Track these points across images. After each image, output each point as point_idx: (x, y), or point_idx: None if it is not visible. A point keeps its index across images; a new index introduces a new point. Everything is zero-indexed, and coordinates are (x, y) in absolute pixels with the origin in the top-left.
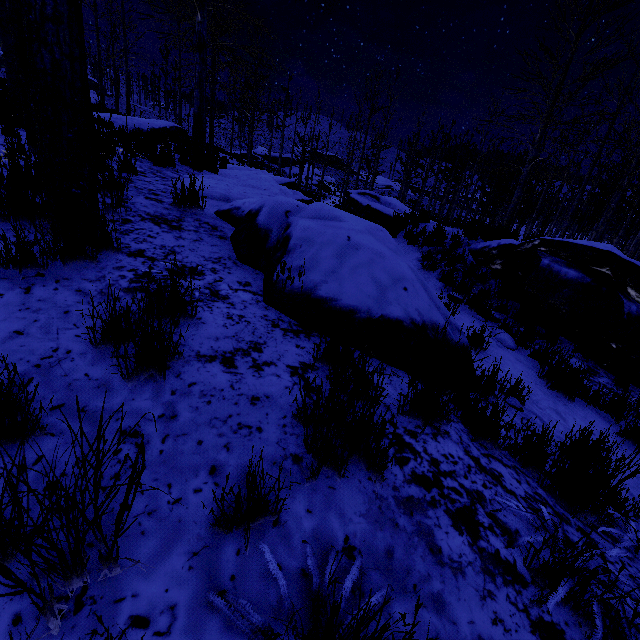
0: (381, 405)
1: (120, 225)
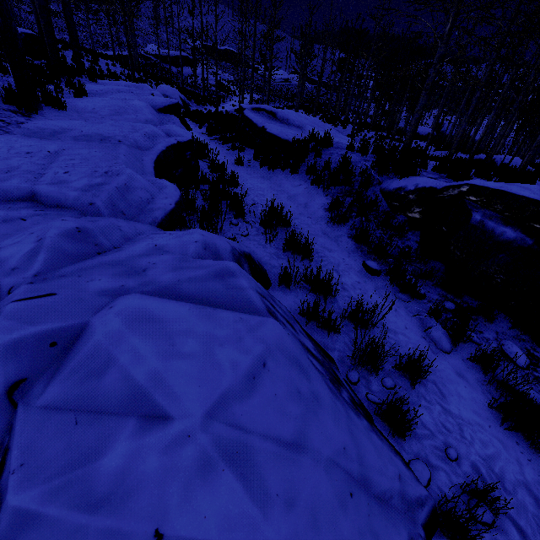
0: None
1: None
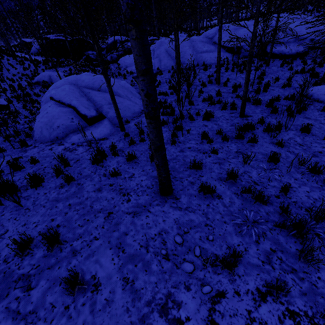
0: None
1: None
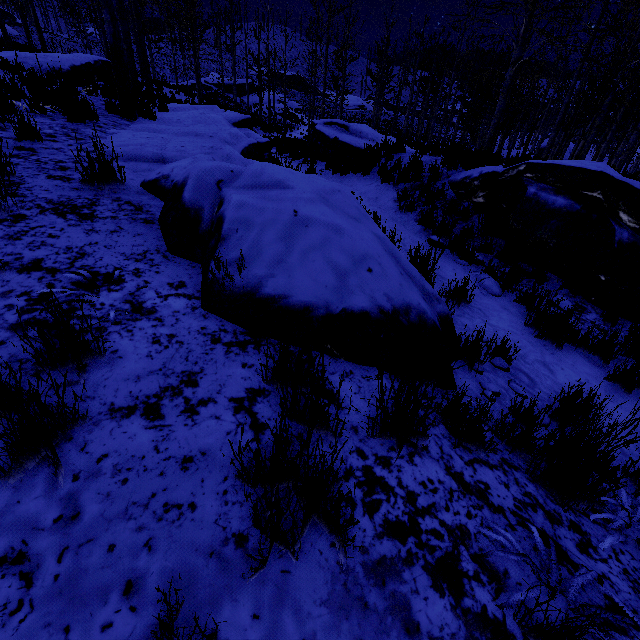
0: (347, 428)
1: (9, 226)
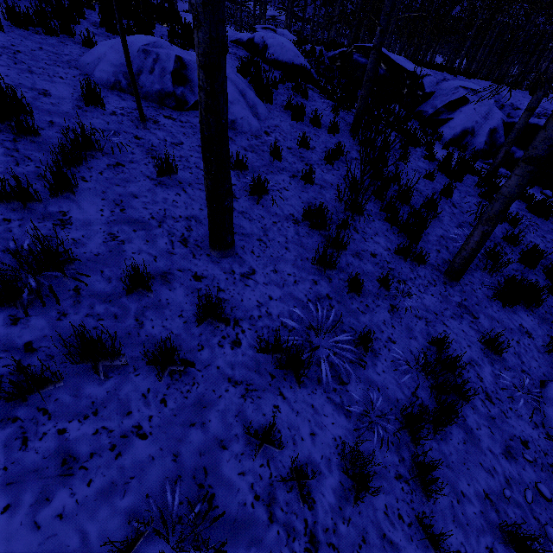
0: None
1: None
